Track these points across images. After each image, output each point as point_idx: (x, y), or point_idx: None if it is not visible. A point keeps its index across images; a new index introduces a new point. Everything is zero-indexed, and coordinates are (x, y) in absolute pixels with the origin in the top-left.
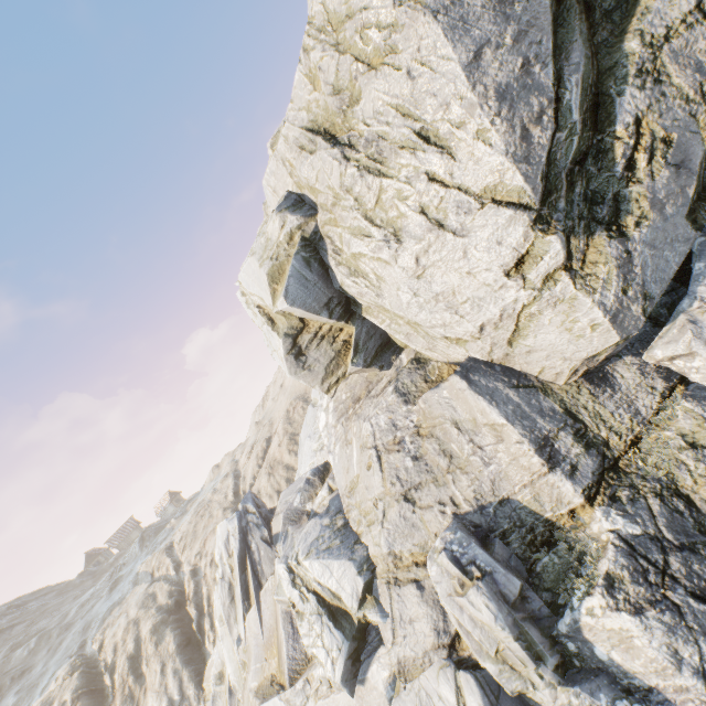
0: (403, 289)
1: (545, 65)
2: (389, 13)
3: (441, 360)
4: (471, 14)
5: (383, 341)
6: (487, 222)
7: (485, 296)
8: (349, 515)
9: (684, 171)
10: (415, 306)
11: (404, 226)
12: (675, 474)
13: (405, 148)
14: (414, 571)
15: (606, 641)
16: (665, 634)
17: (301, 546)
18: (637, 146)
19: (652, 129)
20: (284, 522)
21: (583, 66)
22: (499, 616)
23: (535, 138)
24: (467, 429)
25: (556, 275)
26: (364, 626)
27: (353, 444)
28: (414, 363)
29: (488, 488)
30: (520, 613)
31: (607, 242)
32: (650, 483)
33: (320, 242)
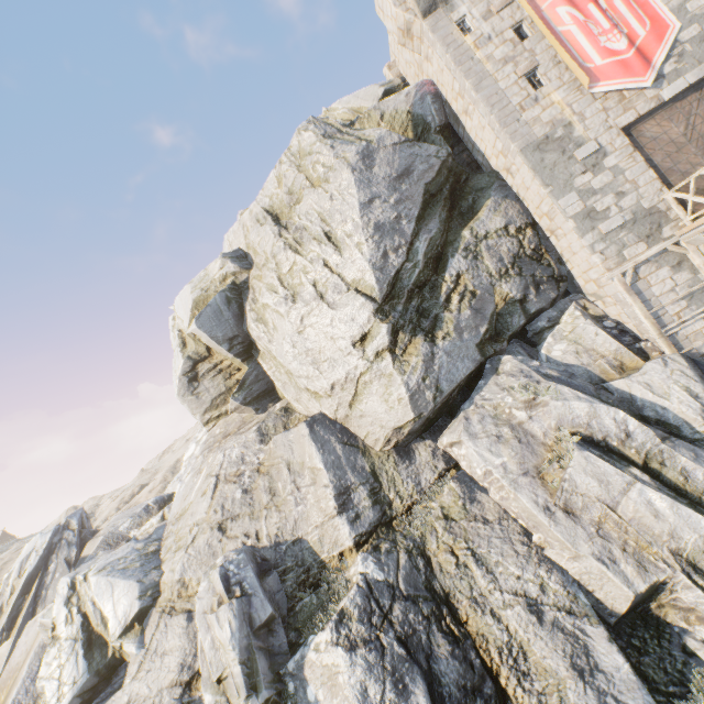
0: (287, 339)
1: (410, 222)
2: (331, 160)
3: (304, 412)
4: (375, 179)
5: (268, 388)
6: (349, 302)
7: (338, 358)
8: (165, 542)
9: (480, 315)
10: (291, 355)
11: (301, 292)
12: (427, 538)
13: (316, 239)
14: (193, 602)
15: (319, 678)
16: (364, 672)
17: (99, 563)
18: (455, 289)
19: (466, 283)
20: (99, 545)
21: (434, 233)
22: (236, 634)
23: (391, 259)
24: (295, 470)
25: (384, 354)
26: (117, 662)
27: (203, 472)
28: (283, 411)
29: (290, 527)
30: (259, 642)
31: (422, 342)
32: (407, 541)
33: (246, 290)
